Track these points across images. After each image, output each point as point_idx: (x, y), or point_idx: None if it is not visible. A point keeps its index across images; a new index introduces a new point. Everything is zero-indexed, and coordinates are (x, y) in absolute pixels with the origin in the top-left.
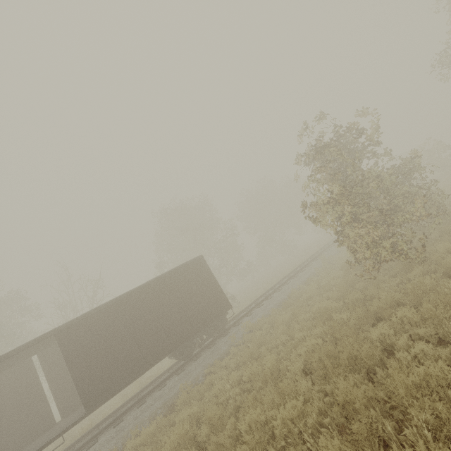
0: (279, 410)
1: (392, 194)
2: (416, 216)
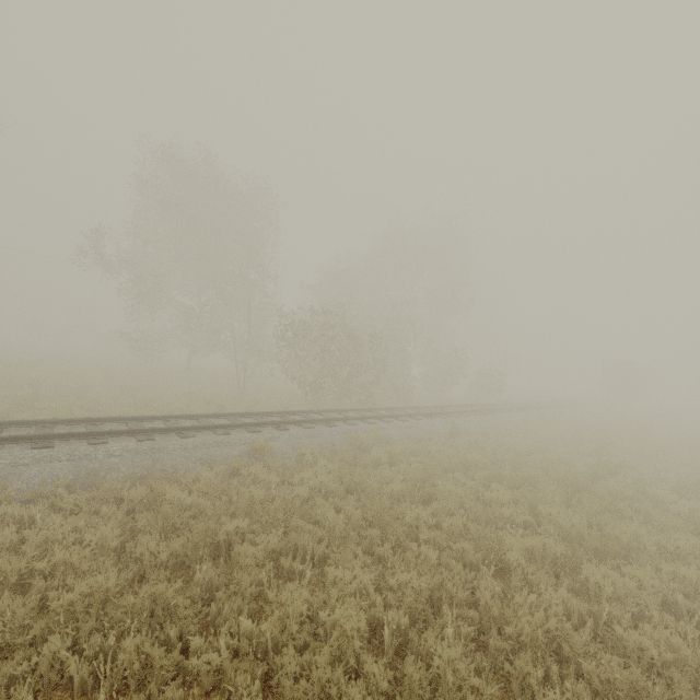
0: None
1: None
2: None
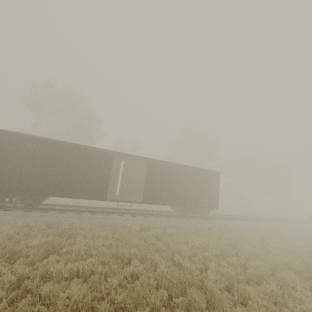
0: (282, 271)
1: None
2: None
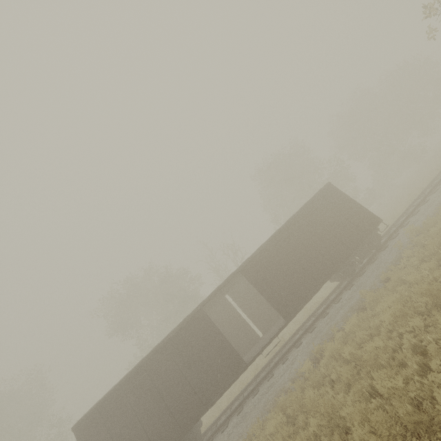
0: None
1: None
2: None
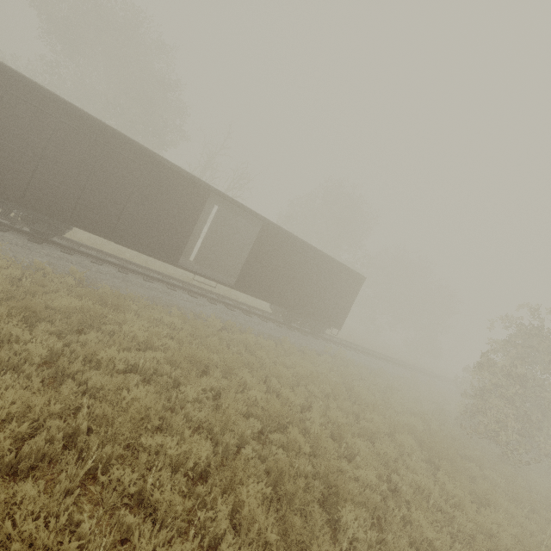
0: (403, 434)
1: (549, 419)
2: (546, 447)
